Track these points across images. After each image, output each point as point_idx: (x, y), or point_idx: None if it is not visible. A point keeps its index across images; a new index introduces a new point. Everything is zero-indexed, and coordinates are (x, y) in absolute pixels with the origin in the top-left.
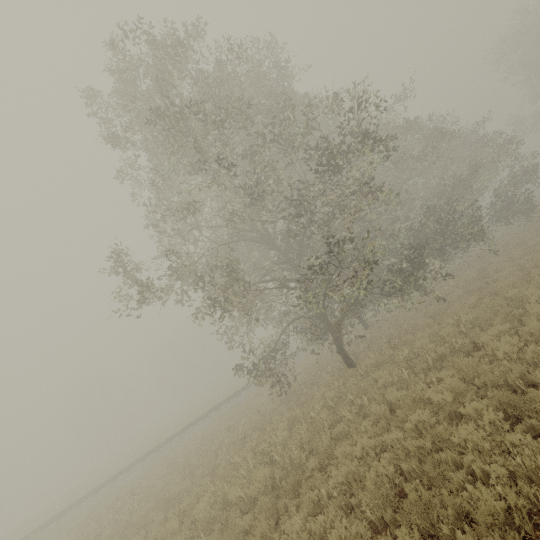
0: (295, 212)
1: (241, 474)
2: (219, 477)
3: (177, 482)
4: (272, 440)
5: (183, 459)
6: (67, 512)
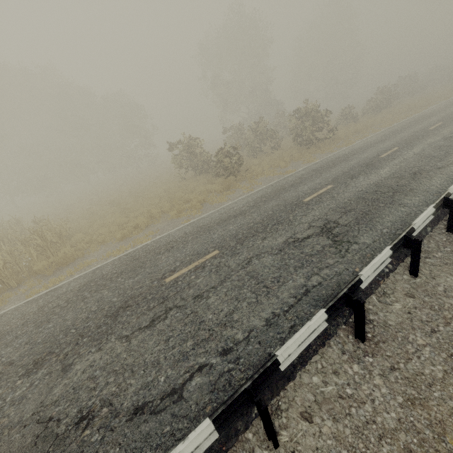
0: None
1: None
2: None
3: None
4: None
5: None
6: None
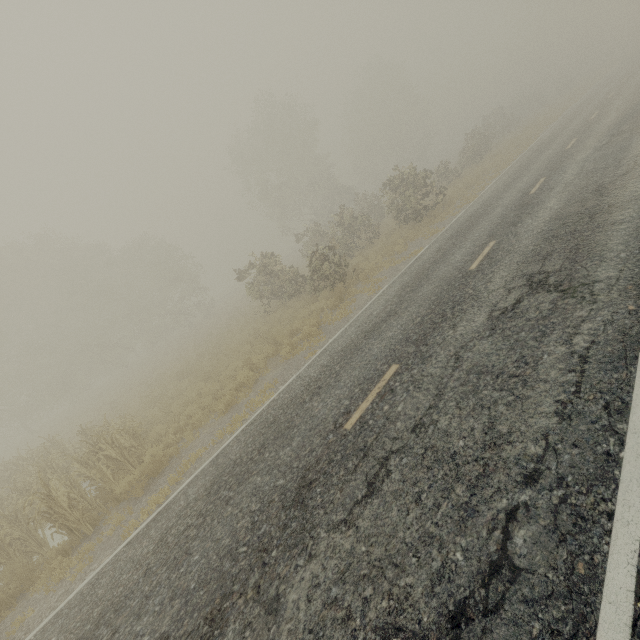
0: None
1: None
2: None
3: None
4: None
5: None
6: None
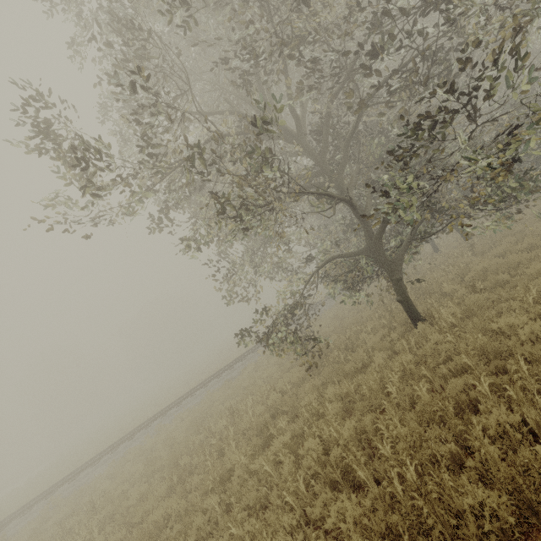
0: (347, 77)
1: (277, 495)
2: (234, 497)
3: (160, 495)
4: (324, 433)
5: (166, 453)
6: (10, 522)
